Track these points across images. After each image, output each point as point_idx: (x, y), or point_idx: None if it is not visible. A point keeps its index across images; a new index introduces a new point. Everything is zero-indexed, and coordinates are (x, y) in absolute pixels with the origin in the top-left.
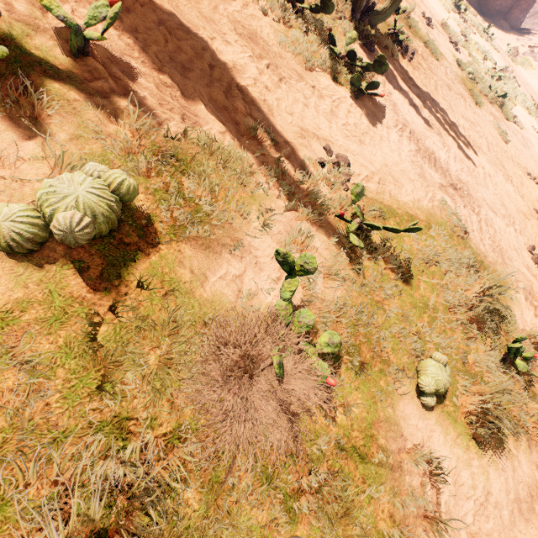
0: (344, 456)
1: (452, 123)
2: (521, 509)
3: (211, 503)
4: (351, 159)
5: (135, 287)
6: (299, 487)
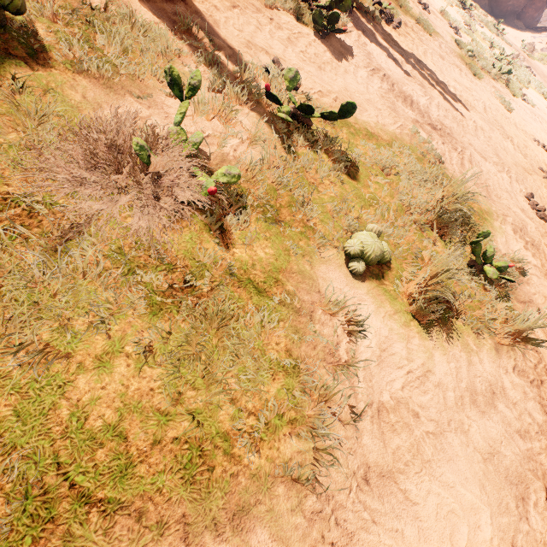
0: (236, 284)
1: (440, 82)
2: (476, 401)
3: (52, 265)
4: (304, 75)
5: (11, 84)
6: (170, 291)
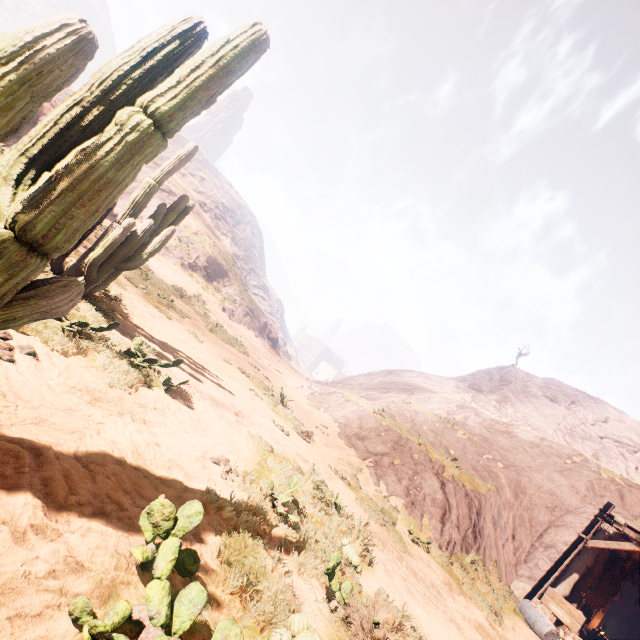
0: None
1: (187, 354)
2: (389, 575)
3: None
4: (222, 454)
5: None
6: None
